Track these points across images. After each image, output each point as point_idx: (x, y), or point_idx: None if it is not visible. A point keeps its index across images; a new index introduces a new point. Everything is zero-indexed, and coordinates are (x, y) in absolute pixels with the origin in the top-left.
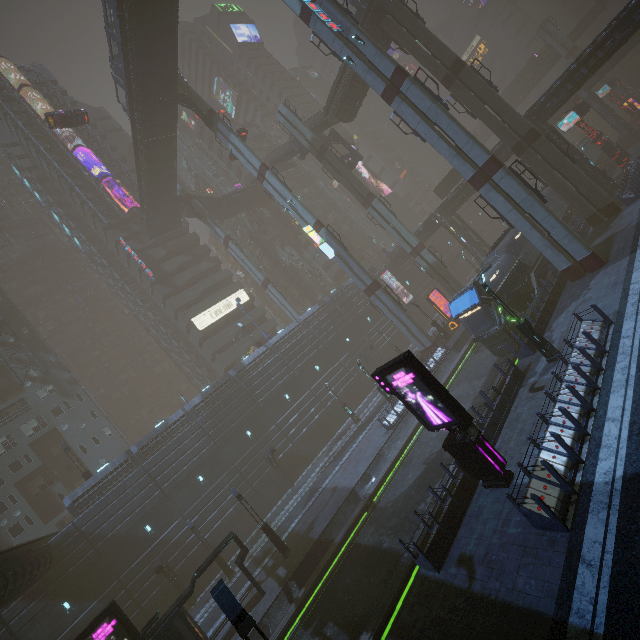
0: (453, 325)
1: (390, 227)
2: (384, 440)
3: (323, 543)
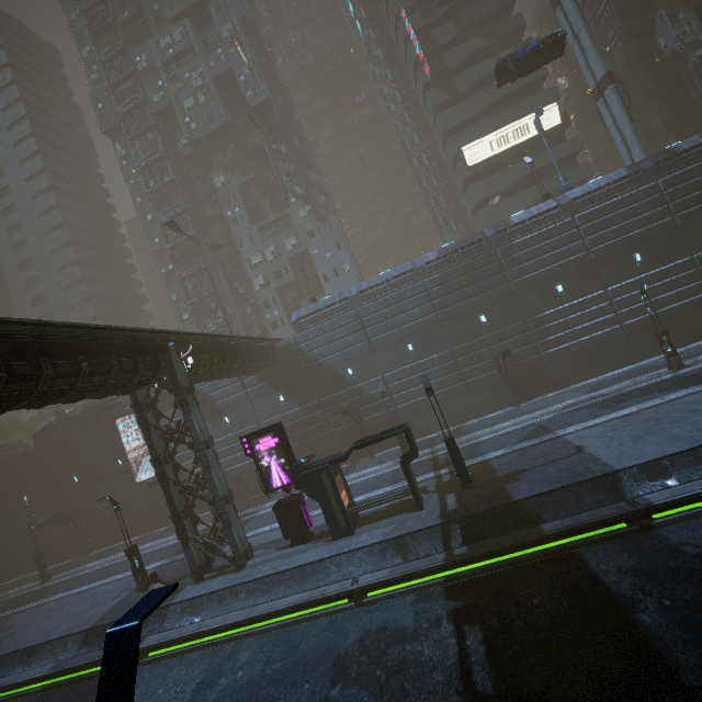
0: None
1: None
2: None
3: (522, 511)
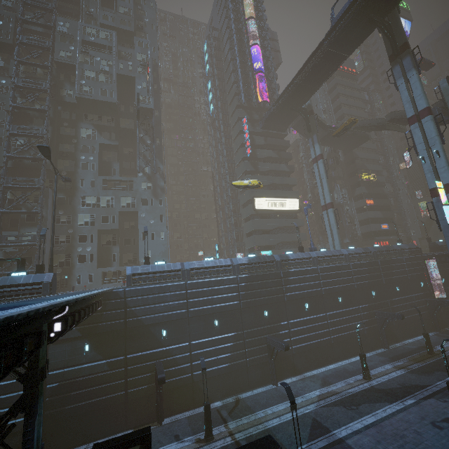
0: None
1: None
2: None
3: None
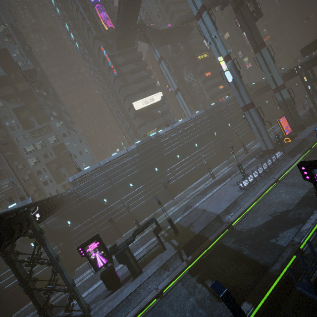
0: (287, 140)
1: (267, 69)
2: (239, 194)
3: (200, 236)
